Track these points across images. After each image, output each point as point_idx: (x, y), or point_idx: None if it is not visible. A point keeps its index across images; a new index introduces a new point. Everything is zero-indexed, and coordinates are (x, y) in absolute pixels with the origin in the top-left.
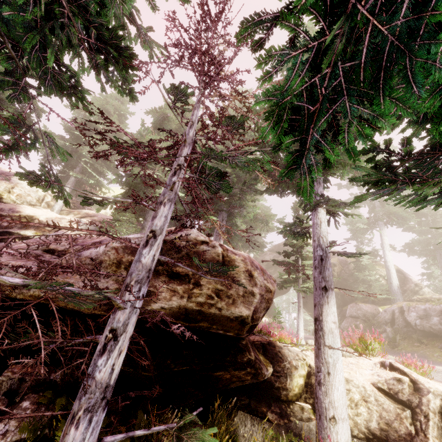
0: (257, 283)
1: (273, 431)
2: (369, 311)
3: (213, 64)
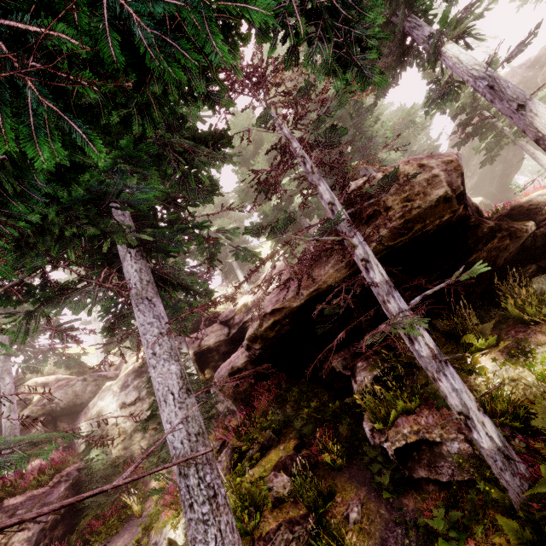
0: (432, 167)
1: None
2: None
3: (256, 76)
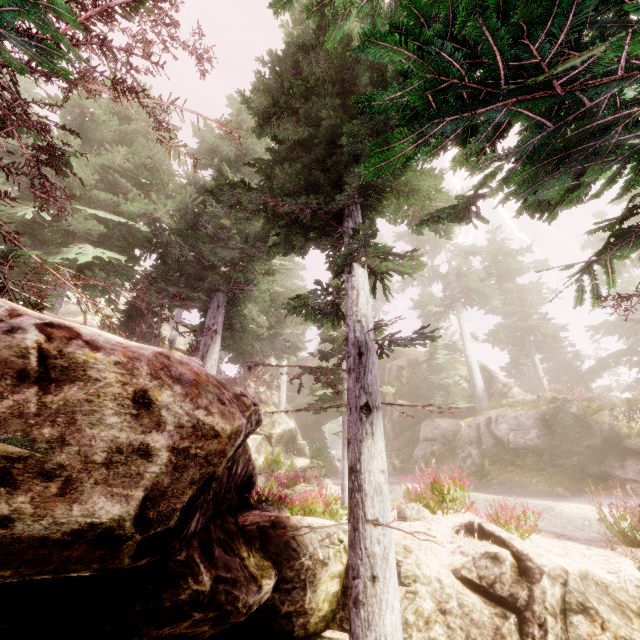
0: (164, 421)
1: None
2: (448, 429)
3: None
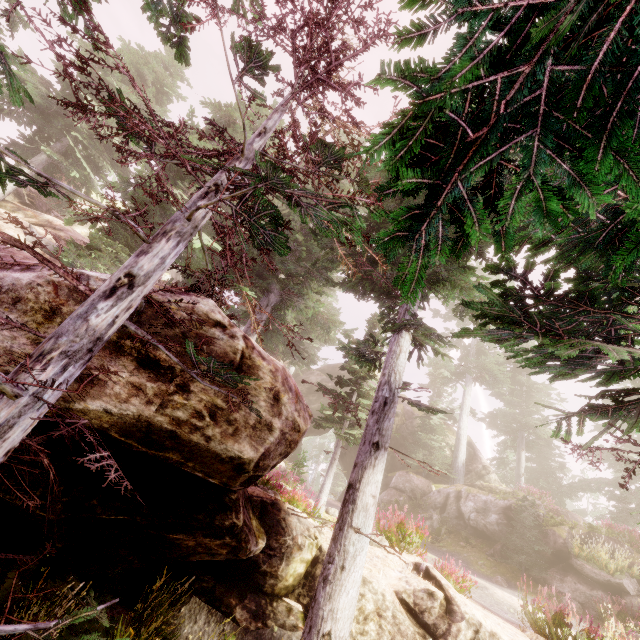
0: (282, 413)
1: (235, 637)
2: (419, 487)
3: (327, 50)
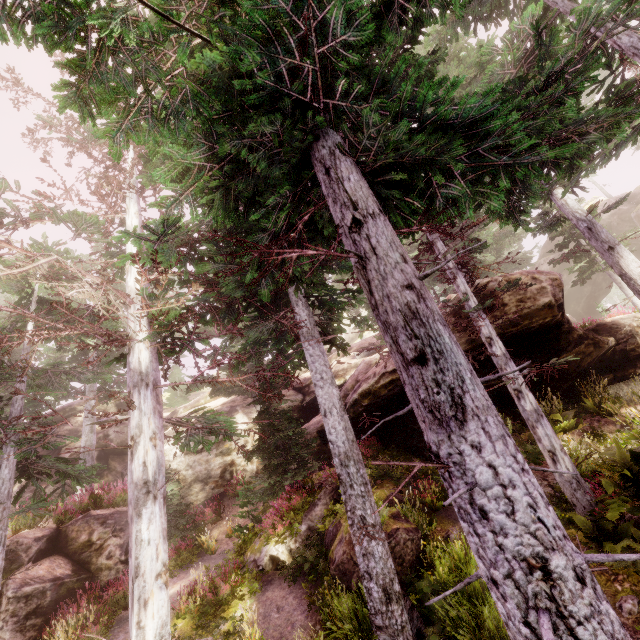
0: (541, 280)
1: None
2: None
3: None
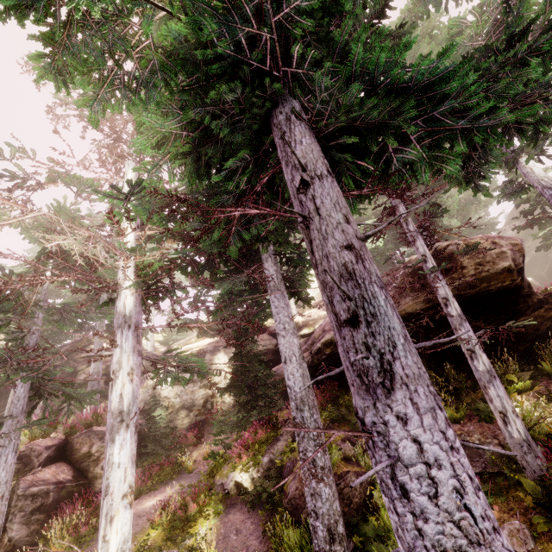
0: (501, 245)
1: None
2: None
3: None
